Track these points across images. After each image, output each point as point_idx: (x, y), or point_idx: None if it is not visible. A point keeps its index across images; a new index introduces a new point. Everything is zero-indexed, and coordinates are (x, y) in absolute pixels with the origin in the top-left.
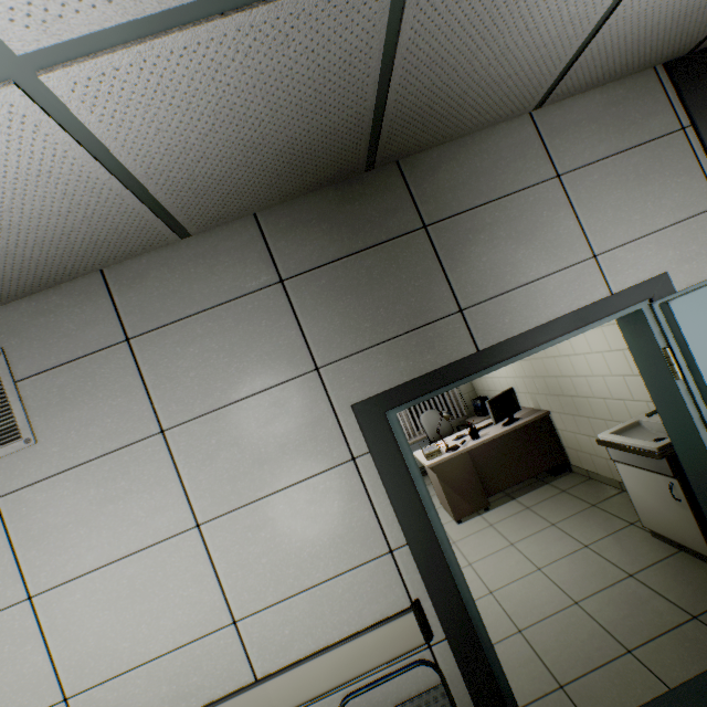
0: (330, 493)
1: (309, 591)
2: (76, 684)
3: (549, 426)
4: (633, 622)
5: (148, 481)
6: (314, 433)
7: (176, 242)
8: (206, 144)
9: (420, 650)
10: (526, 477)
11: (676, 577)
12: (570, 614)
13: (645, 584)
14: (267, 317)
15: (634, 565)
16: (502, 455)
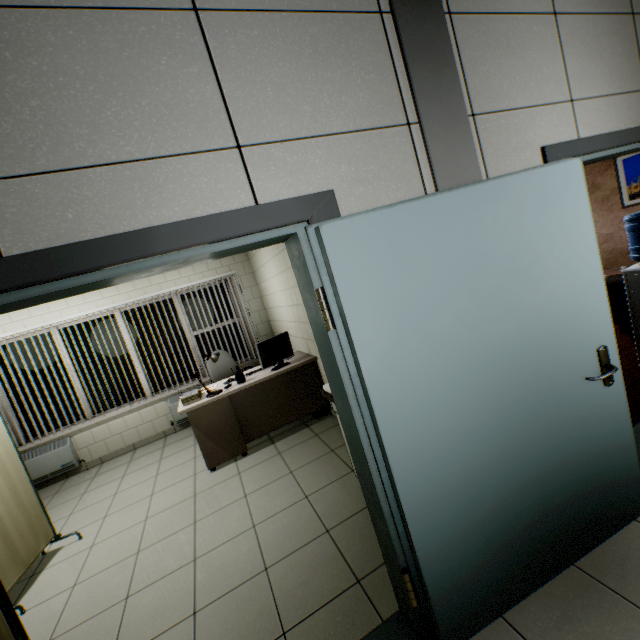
0: None
1: None
2: None
3: (317, 372)
4: (305, 592)
5: None
6: None
7: None
8: None
9: None
10: (289, 421)
11: (363, 531)
12: (254, 585)
13: (335, 542)
14: None
15: (336, 518)
16: (266, 400)
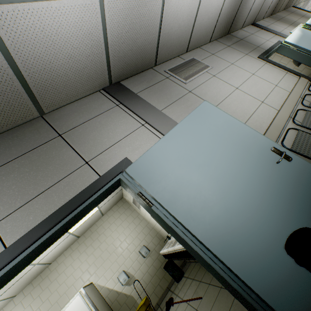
0: (268, 68)
1: (282, 80)
2: (261, 99)
3: None
4: None
5: (237, 70)
6: (256, 61)
7: (207, 44)
8: (226, 10)
9: (308, 84)
10: None
11: None
12: None
13: None
14: (231, 50)
15: None
16: None
